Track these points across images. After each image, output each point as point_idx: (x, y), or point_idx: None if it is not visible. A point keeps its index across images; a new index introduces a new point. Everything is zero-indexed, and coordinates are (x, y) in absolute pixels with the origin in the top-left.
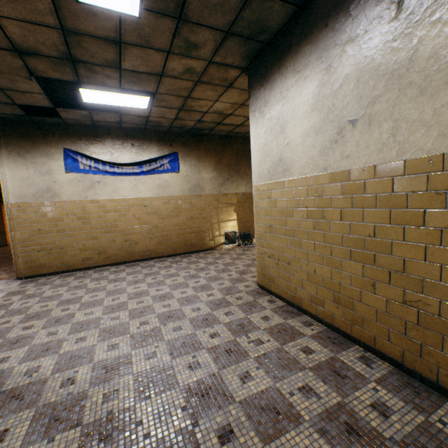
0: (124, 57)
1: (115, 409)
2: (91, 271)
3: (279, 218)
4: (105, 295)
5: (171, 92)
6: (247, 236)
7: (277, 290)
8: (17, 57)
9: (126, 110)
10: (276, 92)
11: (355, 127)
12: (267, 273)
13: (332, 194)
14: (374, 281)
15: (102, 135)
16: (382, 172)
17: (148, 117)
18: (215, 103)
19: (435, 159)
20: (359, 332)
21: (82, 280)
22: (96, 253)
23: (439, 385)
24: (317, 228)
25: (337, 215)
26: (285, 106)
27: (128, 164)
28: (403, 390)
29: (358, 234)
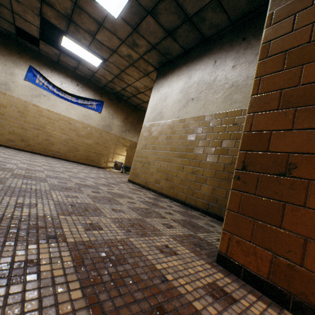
0: (99, 32)
1: (33, 175)
2: (11, 149)
3: (151, 141)
4: (24, 157)
5: (115, 63)
6: (129, 168)
7: (138, 181)
8: (39, 2)
9: (84, 62)
10: (168, 82)
11: (193, 101)
12: (135, 172)
13: (177, 128)
14: (184, 165)
15: (60, 70)
16: (197, 119)
17: (95, 73)
18: (137, 81)
19: (213, 115)
20: (172, 192)
21: (4, 149)
22: (20, 139)
23: (196, 206)
24: (167, 144)
25: (177, 137)
26: (169, 89)
27: (70, 94)
28: (182, 207)
29: (183, 145)
